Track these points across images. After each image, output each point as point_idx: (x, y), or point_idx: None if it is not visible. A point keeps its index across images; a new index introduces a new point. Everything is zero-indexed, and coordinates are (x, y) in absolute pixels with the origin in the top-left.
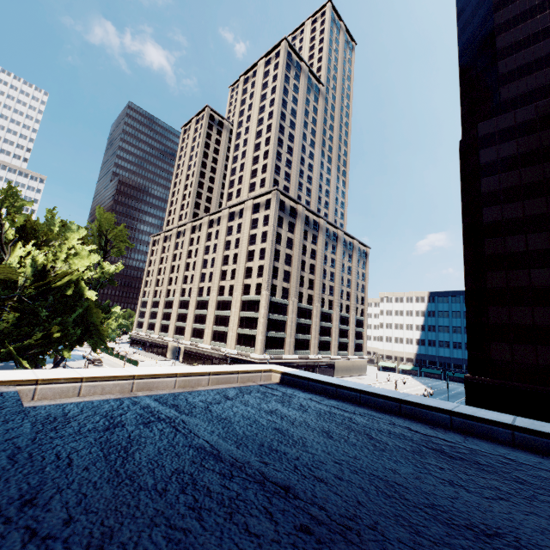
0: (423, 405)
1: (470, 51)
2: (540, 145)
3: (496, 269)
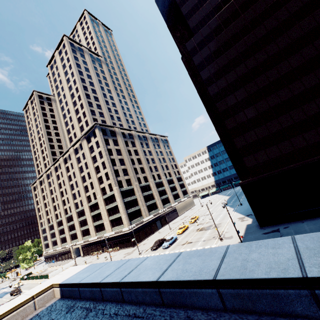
0: (181, 282)
1: (165, 9)
2: (219, 44)
3: (228, 118)
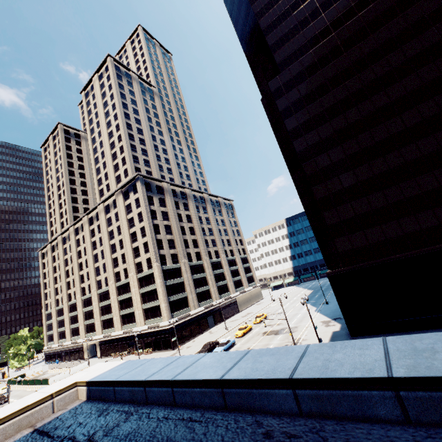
0: (250, 381)
1: (246, 35)
2: (313, 87)
3: (317, 183)
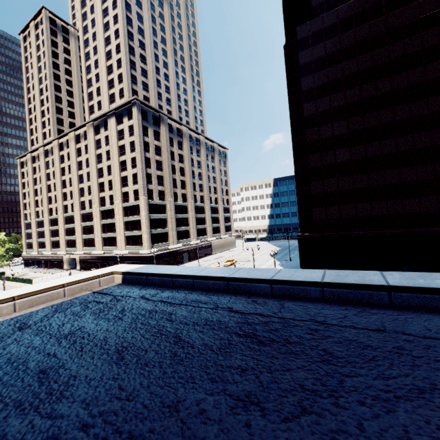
0: (247, 279)
1: None
2: (340, 47)
3: (314, 153)
